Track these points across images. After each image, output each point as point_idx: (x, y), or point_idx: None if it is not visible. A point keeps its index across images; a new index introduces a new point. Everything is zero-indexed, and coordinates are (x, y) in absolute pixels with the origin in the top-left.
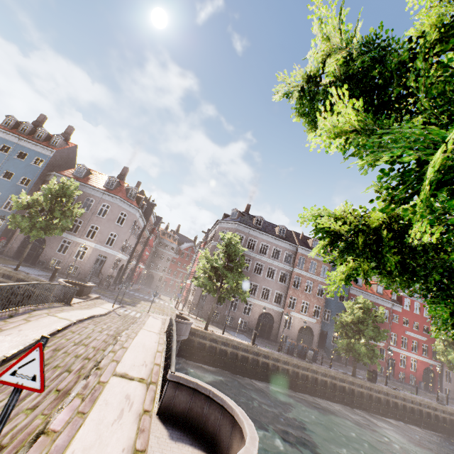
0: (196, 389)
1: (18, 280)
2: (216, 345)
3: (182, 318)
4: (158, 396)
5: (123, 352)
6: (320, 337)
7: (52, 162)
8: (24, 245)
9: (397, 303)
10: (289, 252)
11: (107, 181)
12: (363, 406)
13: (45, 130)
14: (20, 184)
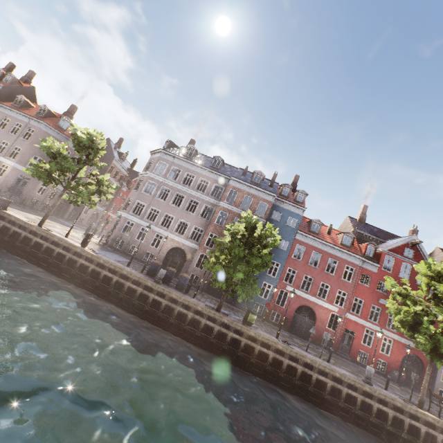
0: None
1: None
2: (32, 236)
3: None
4: None
5: None
6: None
7: (1, 96)
8: None
9: (369, 260)
10: (219, 184)
11: (39, 109)
12: (213, 348)
13: (1, 70)
14: None
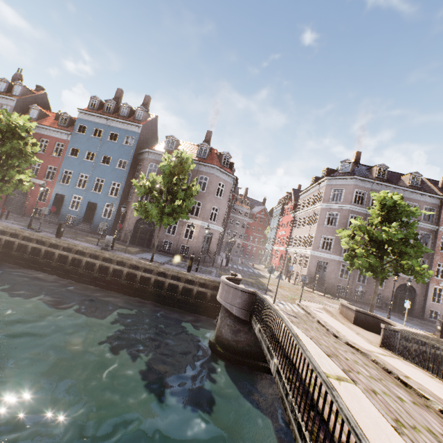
0: None
1: (158, 273)
2: None
3: (366, 314)
4: None
5: None
6: None
7: (140, 138)
8: (136, 230)
9: None
10: (429, 206)
11: (198, 150)
12: None
13: (127, 105)
14: (118, 168)
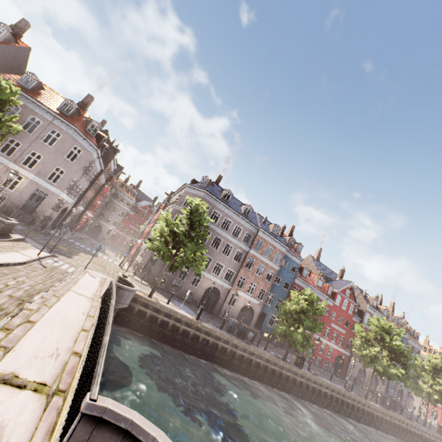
0: (129, 432)
1: None
2: (158, 315)
3: (126, 282)
4: (62, 422)
5: (25, 331)
6: (259, 318)
7: None
8: None
9: (331, 298)
10: (249, 232)
11: (63, 103)
12: (286, 388)
13: None
14: None
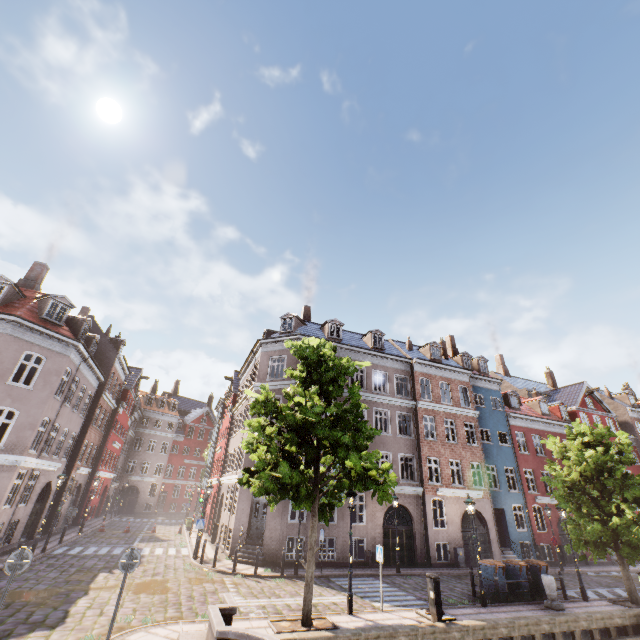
0: None
1: None
2: None
3: None
4: None
5: None
6: (496, 523)
7: None
8: None
9: None
10: (400, 374)
11: None
12: None
13: None
14: None
